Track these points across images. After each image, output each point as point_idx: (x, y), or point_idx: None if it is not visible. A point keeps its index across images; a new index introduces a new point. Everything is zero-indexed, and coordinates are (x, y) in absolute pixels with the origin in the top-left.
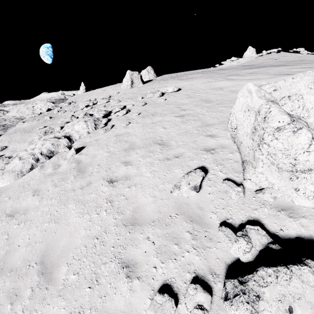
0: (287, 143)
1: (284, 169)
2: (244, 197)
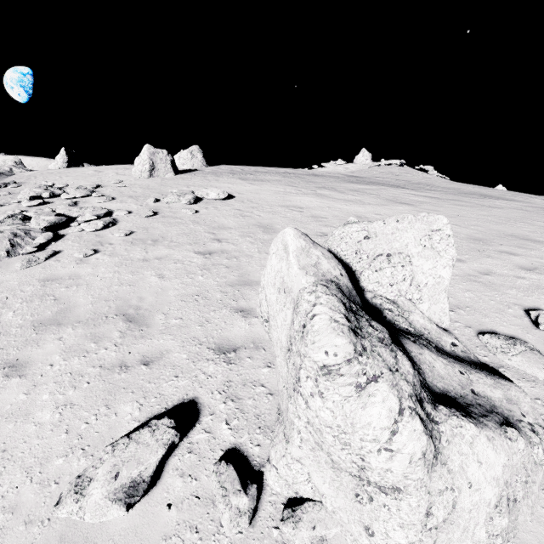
0: (343, 417)
1: (344, 467)
2: (252, 526)
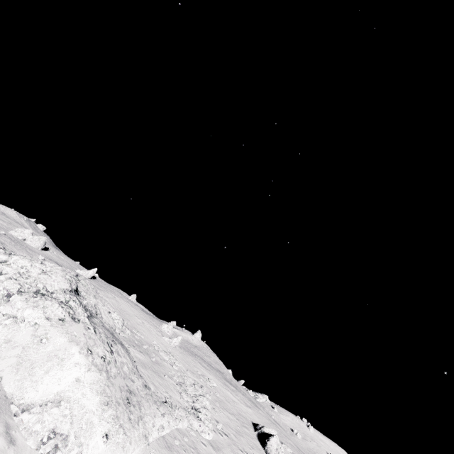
0: None
1: None
2: None
